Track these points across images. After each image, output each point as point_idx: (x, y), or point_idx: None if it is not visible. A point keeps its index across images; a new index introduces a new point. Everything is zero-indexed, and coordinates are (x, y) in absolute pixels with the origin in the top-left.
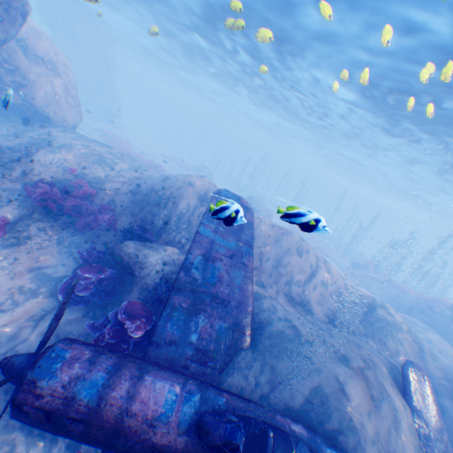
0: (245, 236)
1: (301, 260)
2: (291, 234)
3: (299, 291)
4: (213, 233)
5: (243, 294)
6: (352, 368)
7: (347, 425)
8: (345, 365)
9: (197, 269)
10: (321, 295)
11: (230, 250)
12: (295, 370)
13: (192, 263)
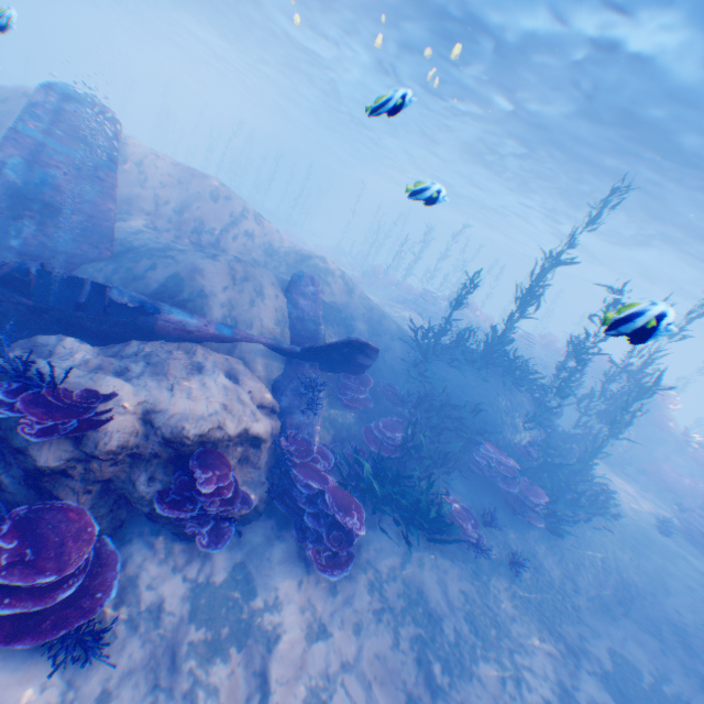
0: (103, 149)
1: (218, 208)
2: (208, 179)
3: (215, 241)
4: (44, 136)
5: (98, 211)
6: (220, 262)
7: (199, 295)
8: (212, 260)
9: (16, 173)
10: (247, 248)
11: (76, 160)
12: (155, 268)
13: (6, 165)
